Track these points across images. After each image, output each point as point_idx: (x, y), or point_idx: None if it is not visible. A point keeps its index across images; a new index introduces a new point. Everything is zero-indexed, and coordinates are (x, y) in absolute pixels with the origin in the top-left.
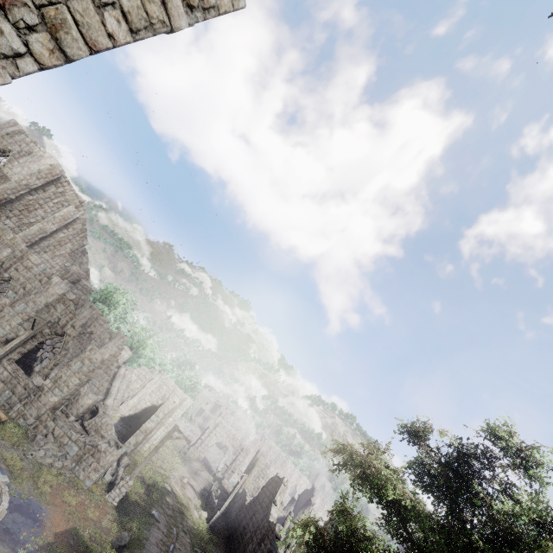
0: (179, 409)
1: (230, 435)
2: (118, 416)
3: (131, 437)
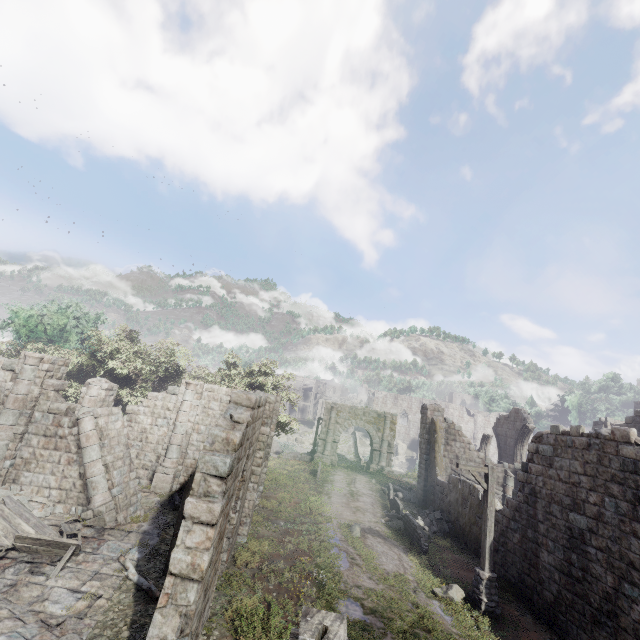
0: (263, 428)
1: (356, 411)
2: (154, 506)
3: (153, 620)
